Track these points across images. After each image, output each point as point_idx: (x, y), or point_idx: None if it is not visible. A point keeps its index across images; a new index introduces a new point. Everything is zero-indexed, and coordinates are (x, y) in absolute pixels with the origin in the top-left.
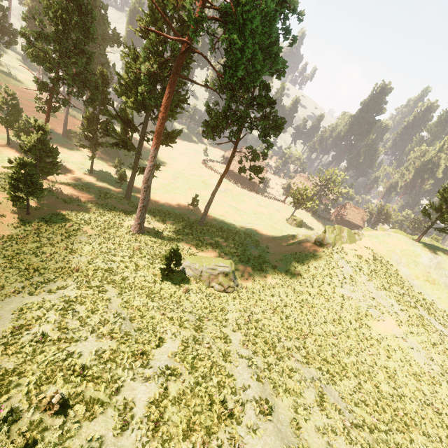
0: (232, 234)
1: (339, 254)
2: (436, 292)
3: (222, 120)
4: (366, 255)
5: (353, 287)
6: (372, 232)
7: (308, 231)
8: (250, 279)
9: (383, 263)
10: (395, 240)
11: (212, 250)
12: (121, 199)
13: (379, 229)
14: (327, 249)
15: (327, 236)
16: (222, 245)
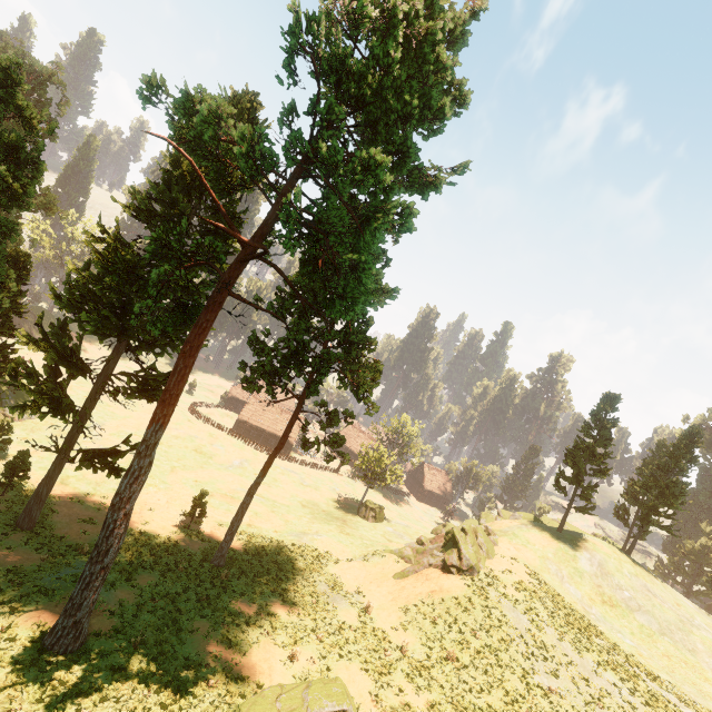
0: (286, 574)
1: (494, 587)
2: (623, 621)
3: (294, 365)
4: (526, 577)
5: (547, 662)
6: (502, 523)
7: (396, 527)
8: (377, 711)
9: (549, 586)
10: (538, 535)
11: (267, 643)
12: (6, 534)
13: (503, 513)
14: (472, 580)
15: (465, 553)
16: (280, 615)
